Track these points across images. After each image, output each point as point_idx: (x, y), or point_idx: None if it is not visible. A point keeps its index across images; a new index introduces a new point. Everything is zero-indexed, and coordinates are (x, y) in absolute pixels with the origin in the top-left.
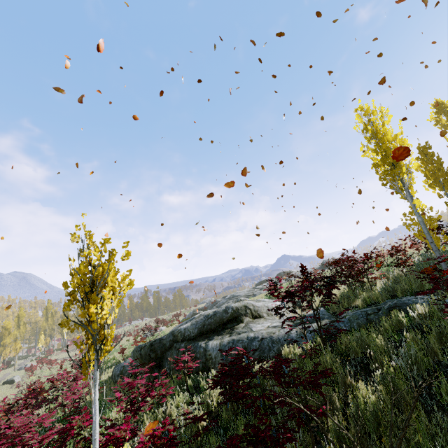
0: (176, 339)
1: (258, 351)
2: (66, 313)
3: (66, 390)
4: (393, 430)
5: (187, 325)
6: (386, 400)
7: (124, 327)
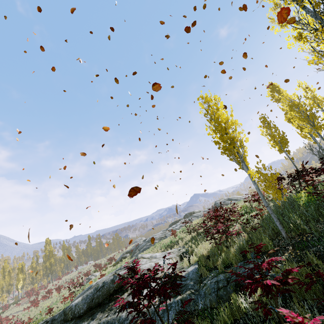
0: (67, 317)
1: None
2: (21, 269)
3: None
4: None
5: (79, 300)
6: None
7: (71, 274)
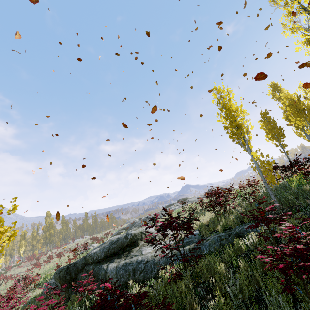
0: (87, 262)
1: (143, 273)
2: (24, 236)
3: (6, 306)
4: None
5: (97, 250)
6: None
7: (68, 245)
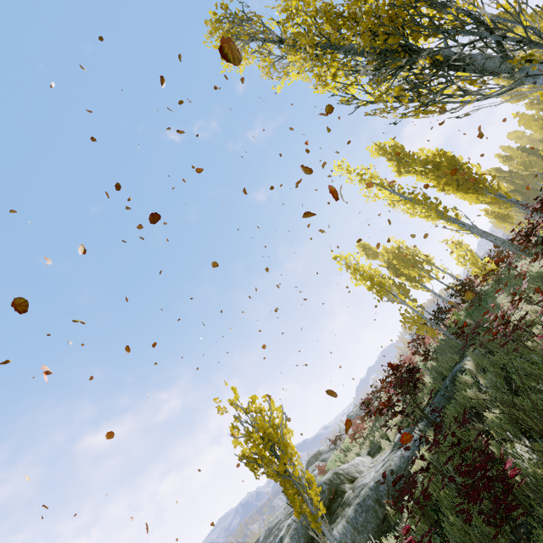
0: None
1: (391, 492)
2: None
3: None
4: (521, 416)
5: (286, 542)
6: (504, 408)
7: None
